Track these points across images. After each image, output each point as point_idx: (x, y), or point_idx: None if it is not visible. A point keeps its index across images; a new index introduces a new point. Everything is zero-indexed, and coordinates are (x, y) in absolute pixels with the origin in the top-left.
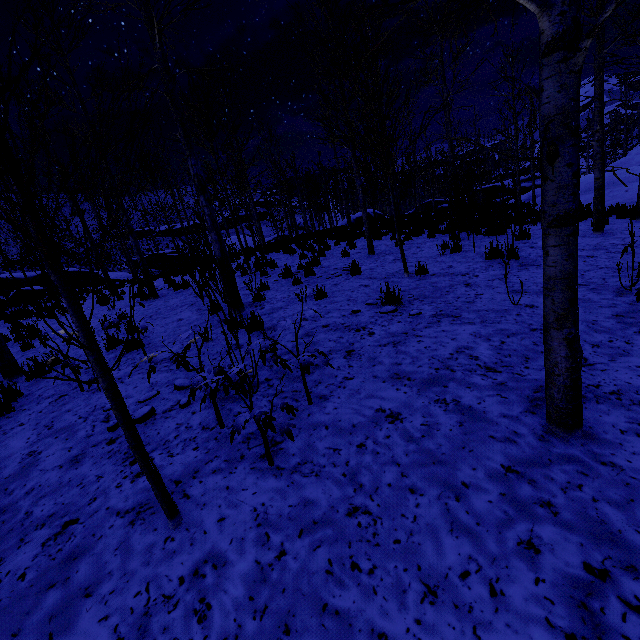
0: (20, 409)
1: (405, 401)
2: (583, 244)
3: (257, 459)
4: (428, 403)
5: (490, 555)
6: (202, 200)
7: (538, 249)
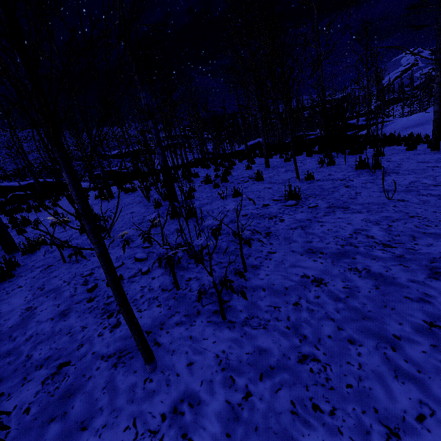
0: (18, 275)
1: (324, 269)
2: (427, 159)
3: (211, 314)
4: (343, 271)
5: (439, 400)
6: (150, 123)
7: (393, 162)
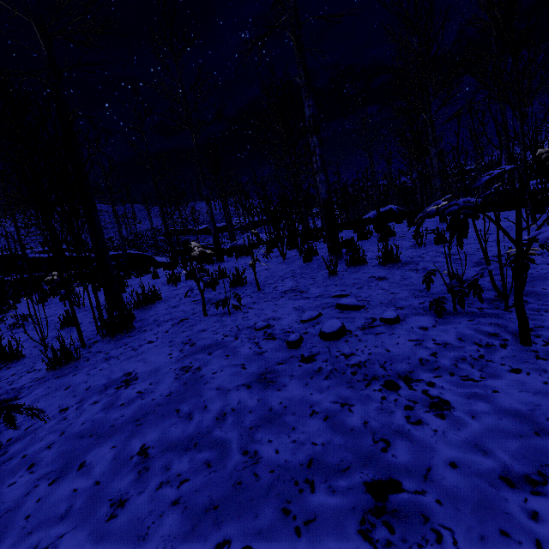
0: (140, 330)
1: None
2: None
3: None
4: None
5: None
6: (314, 140)
7: None
